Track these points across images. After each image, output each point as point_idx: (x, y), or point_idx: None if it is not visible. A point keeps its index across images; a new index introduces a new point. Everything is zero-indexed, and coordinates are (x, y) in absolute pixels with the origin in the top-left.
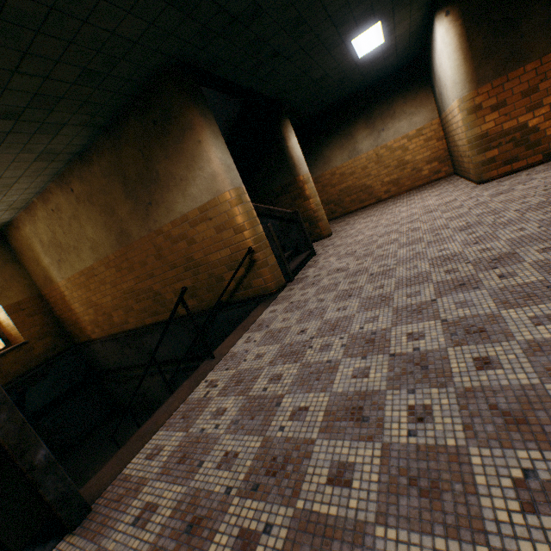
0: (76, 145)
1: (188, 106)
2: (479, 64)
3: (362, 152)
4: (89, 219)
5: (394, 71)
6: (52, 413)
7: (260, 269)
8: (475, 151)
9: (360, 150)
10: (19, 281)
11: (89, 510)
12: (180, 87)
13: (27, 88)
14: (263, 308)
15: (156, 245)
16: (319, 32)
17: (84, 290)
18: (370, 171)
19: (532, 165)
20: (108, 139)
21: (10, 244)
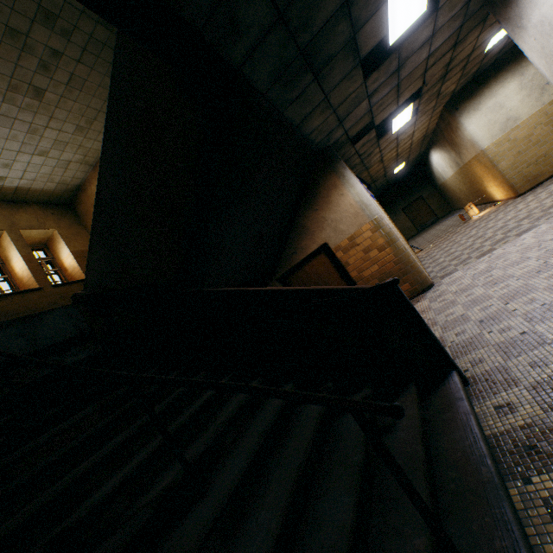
0: None
1: None
2: None
3: None
4: None
5: None
6: None
7: None
8: None
9: None
10: (82, 237)
11: None
12: None
13: None
14: None
15: None
16: None
17: None
18: None
19: None
20: None
21: (77, 212)
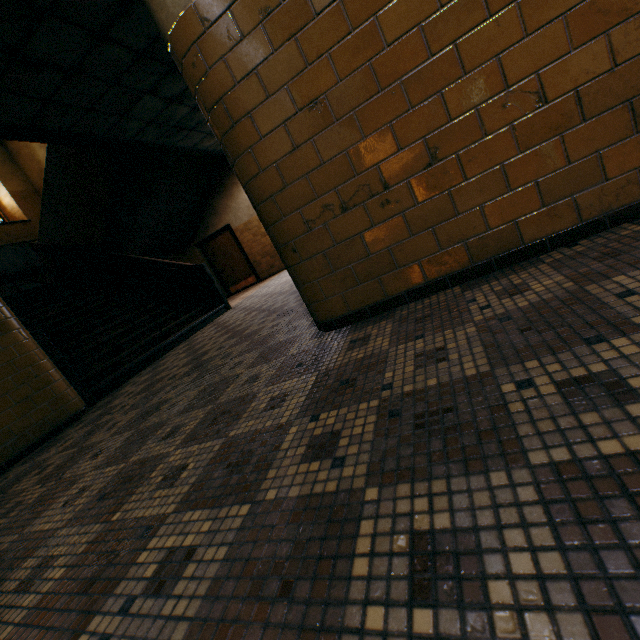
0: None
1: None
2: None
3: None
4: None
5: None
6: None
7: None
8: None
9: None
10: (18, 177)
11: None
12: None
13: None
14: None
15: None
16: None
17: None
18: None
19: None
20: None
21: (8, 148)
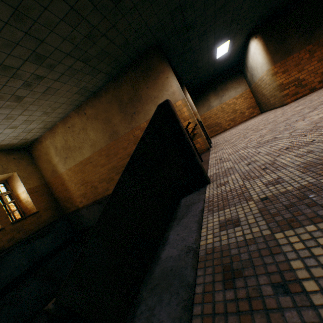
0: (97, 86)
1: (162, 62)
2: (273, 55)
3: (214, 107)
4: (93, 128)
5: (225, 70)
6: (53, 258)
7: (198, 138)
8: (278, 92)
9: (212, 106)
10: (35, 175)
11: (209, 179)
12: (158, 54)
13: (102, 45)
14: (207, 152)
15: (135, 136)
16: (208, 40)
17: (80, 174)
18: (219, 116)
19: (305, 95)
20: (113, 83)
21: (32, 154)
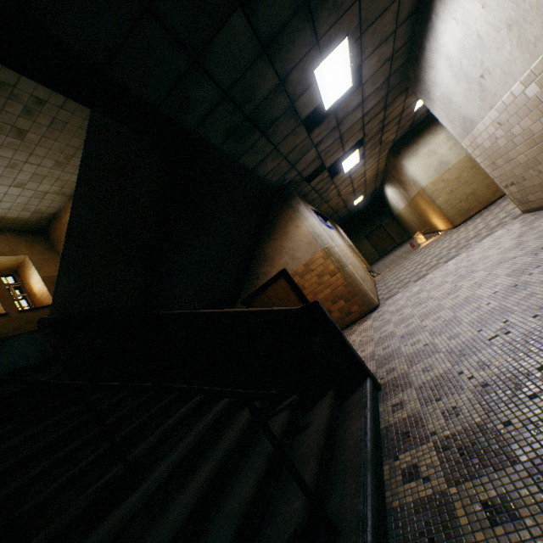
0: None
1: None
2: None
3: None
4: None
5: None
6: None
7: None
8: None
9: None
10: (54, 263)
11: None
12: None
13: None
14: None
15: None
16: None
17: None
18: None
19: None
20: None
21: (50, 239)
